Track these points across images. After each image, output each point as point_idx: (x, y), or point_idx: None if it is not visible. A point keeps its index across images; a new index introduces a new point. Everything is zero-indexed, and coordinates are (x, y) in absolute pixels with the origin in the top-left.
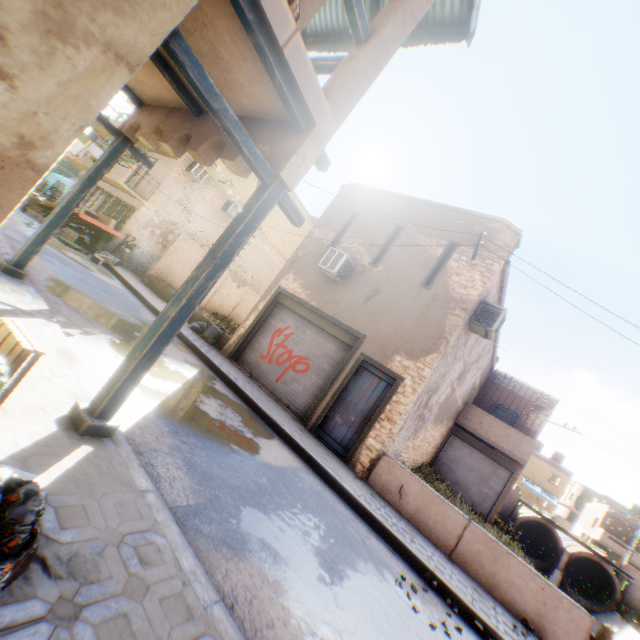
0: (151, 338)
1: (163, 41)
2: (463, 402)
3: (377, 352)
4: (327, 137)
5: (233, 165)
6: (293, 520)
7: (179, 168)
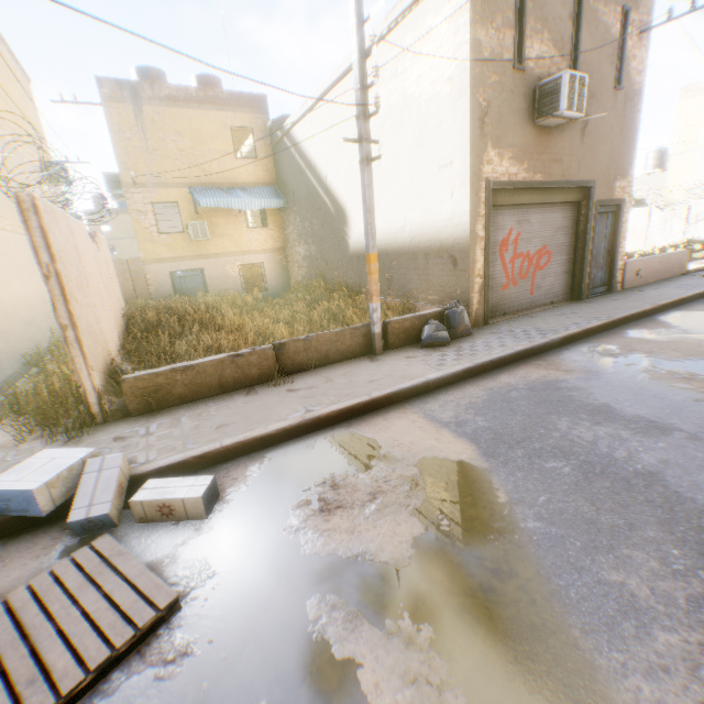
0: None
1: None
2: None
3: (604, 191)
4: None
5: None
6: None
7: None
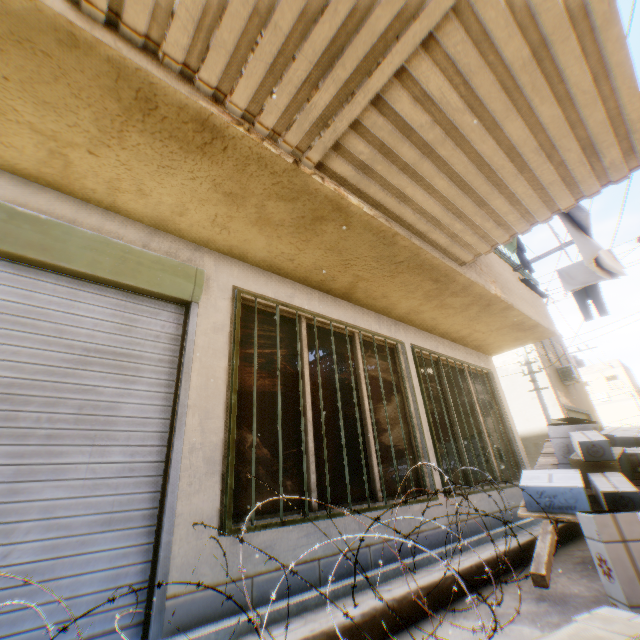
0: None
1: None
2: None
3: (592, 417)
4: None
5: None
6: None
7: None
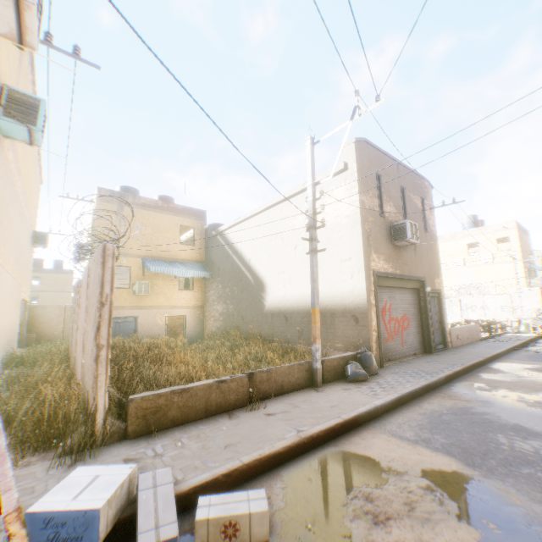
0: None
1: None
2: None
3: (431, 283)
4: None
5: None
6: None
7: None
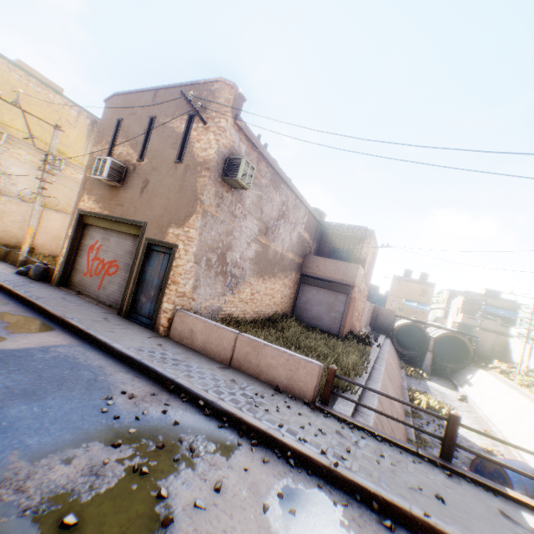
0: None
1: None
2: (298, 255)
3: (156, 232)
4: None
5: None
6: None
7: None
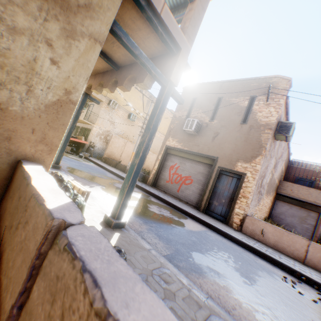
0: (130, 175)
1: (110, 27)
2: (278, 181)
3: (227, 164)
4: (187, 54)
5: (143, 85)
6: (216, 255)
7: (104, 105)
